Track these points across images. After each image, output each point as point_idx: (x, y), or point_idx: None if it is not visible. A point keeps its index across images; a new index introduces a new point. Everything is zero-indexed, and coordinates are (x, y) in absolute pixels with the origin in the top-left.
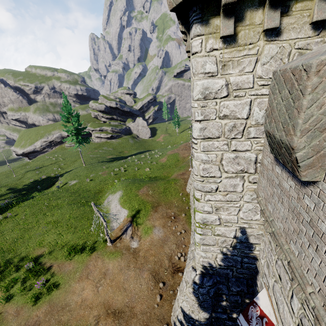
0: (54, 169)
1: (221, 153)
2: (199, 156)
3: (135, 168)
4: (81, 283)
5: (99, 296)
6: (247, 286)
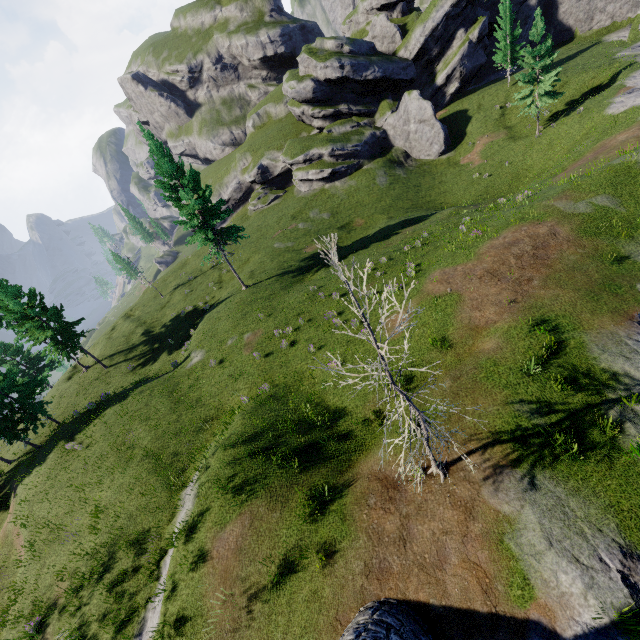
0: (209, 285)
1: None
2: None
3: (309, 348)
4: None
5: None
6: None
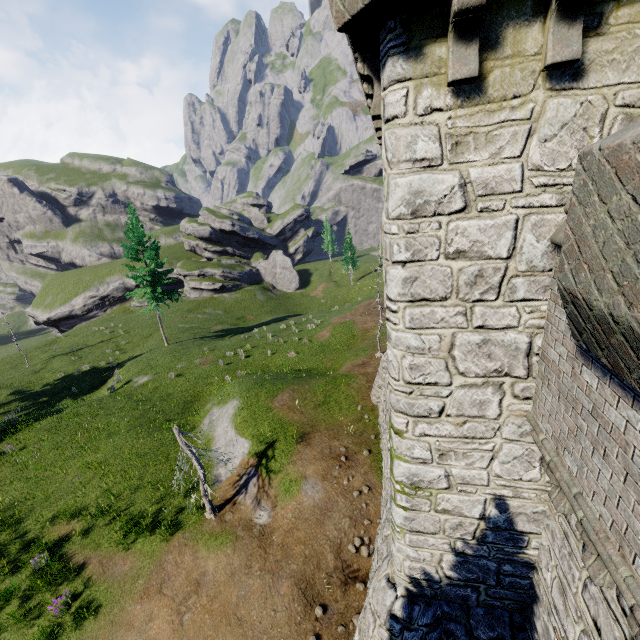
0: (106, 352)
1: (452, 332)
2: (403, 338)
3: (268, 352)
4: (147, 604)
5: (184, 635)
6: (511, 628)
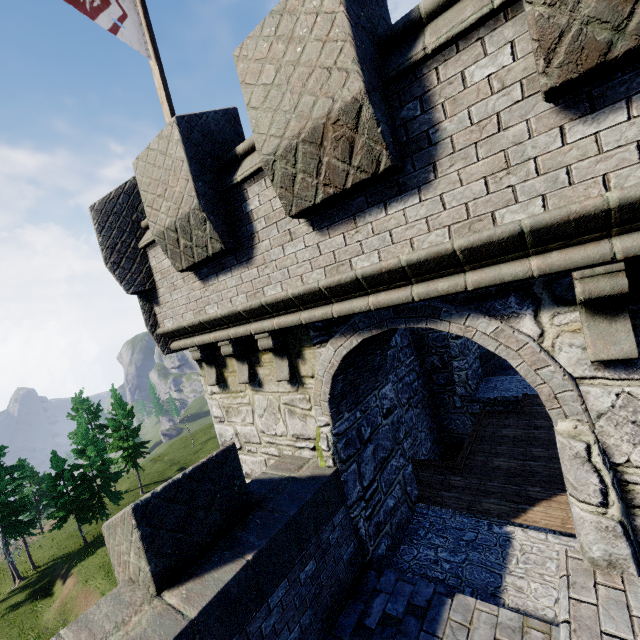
0: None
1: None
2: None
3: None
4: None
5: None
6: None
